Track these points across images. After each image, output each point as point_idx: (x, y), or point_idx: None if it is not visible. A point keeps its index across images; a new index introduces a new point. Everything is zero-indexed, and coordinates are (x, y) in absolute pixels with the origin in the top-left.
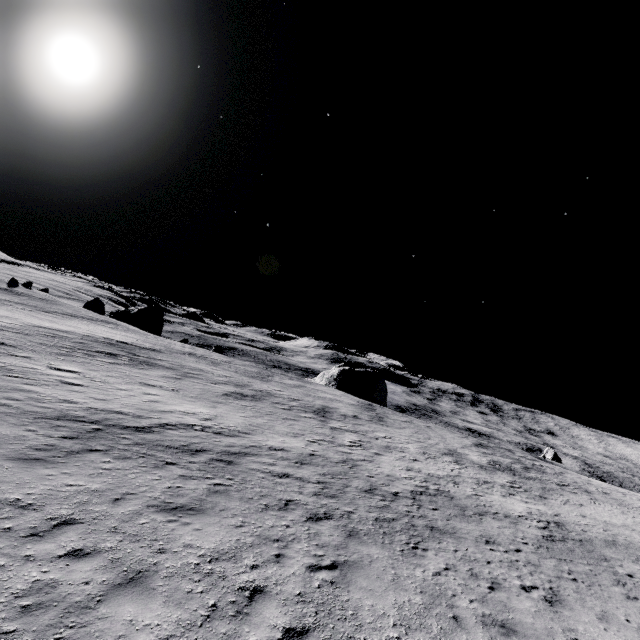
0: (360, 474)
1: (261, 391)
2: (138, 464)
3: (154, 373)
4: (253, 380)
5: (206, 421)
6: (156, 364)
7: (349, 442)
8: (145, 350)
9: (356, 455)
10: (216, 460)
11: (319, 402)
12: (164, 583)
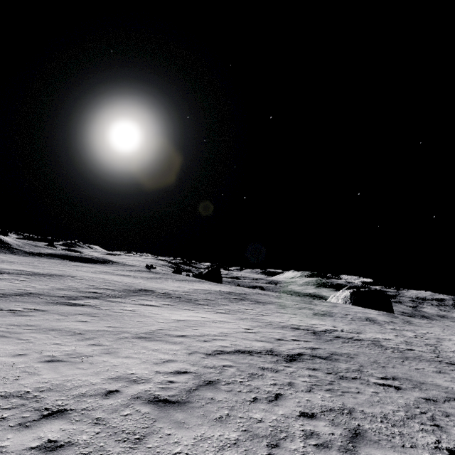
0: (445, 350)
1: (323, 311)
2: (353, 344)
3: (271, 306)
4: (309, 305)
5: (336, 328)
6: (261, 302)
7: (413, 336)
8: (243, 294)
9: (428, 342)
10: (374, 343)
11: (360, 315)
12: (435, 376)
